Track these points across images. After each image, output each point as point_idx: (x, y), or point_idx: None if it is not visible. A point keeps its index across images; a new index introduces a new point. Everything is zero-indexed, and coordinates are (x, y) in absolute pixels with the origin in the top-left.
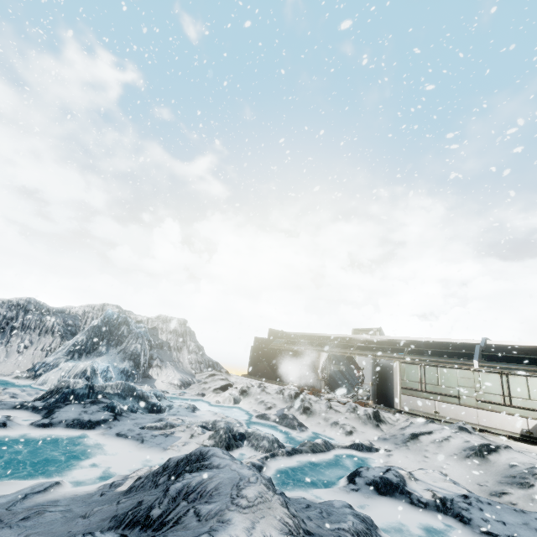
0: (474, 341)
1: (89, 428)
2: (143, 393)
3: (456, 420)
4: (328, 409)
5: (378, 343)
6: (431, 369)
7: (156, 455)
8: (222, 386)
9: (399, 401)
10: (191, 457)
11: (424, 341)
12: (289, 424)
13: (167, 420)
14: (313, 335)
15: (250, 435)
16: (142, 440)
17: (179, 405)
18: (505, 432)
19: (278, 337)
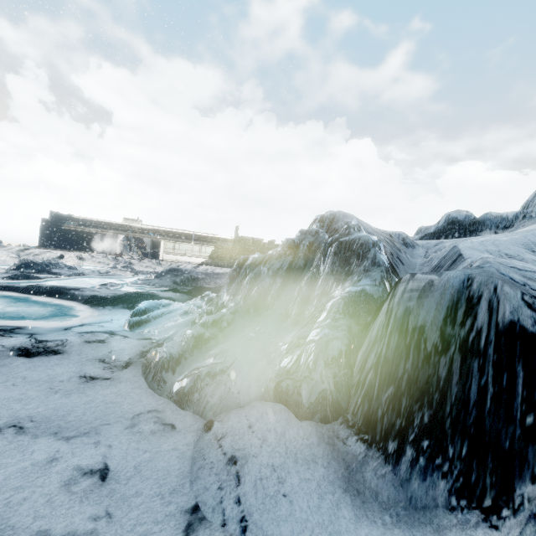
0: (190, 232)
1: (85, 275)
2: (62, 262)
3: (183, 261)
4: (140, 262)
5: (149, 230)
6: (178, 244)
7: (125, 278)
8: (59, 256)
9: (162, 257)
10: (173, 269)
11: (171, 231)
12: (132, 269)
13: (100, 271)
14: (99, 220)
15: (137, 271)
16: (113, 276)
17: (76, 267)
18: (197, 263)
19: (63, 219)
